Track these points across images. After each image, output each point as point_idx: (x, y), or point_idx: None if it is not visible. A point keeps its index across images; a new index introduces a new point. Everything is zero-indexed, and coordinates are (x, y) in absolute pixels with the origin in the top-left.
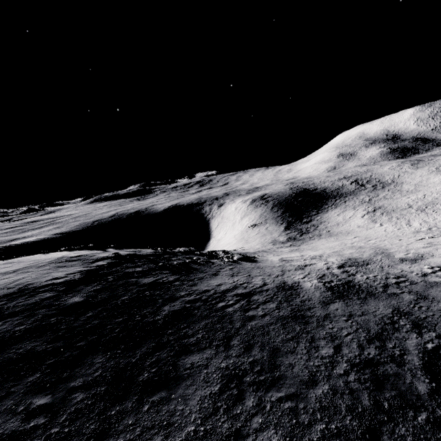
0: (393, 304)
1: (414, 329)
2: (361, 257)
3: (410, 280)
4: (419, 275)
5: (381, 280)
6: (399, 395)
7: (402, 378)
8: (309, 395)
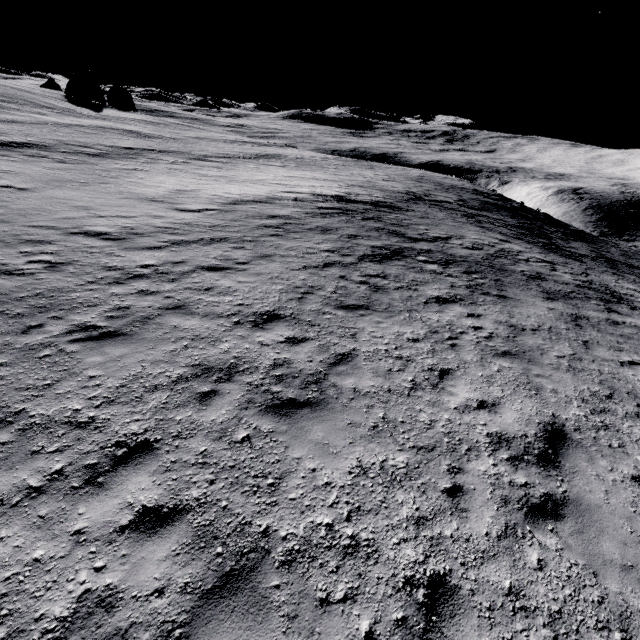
0: None
1: None
2: None
3: None
4: None
5: None
6: None
7: None
8: None
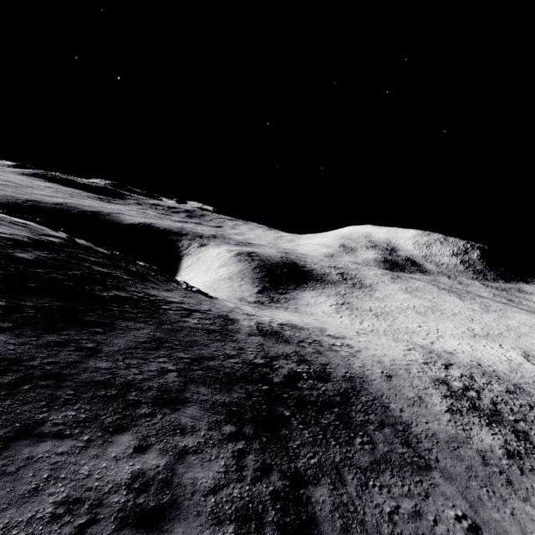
0: (297, 349)
1: (298, 362)
2: (303, 326)
3: (321, 344)
4: (330, 344)
5: (301, 338)
6: (260, 378)
7: (268, 374)
8: (204, 362)
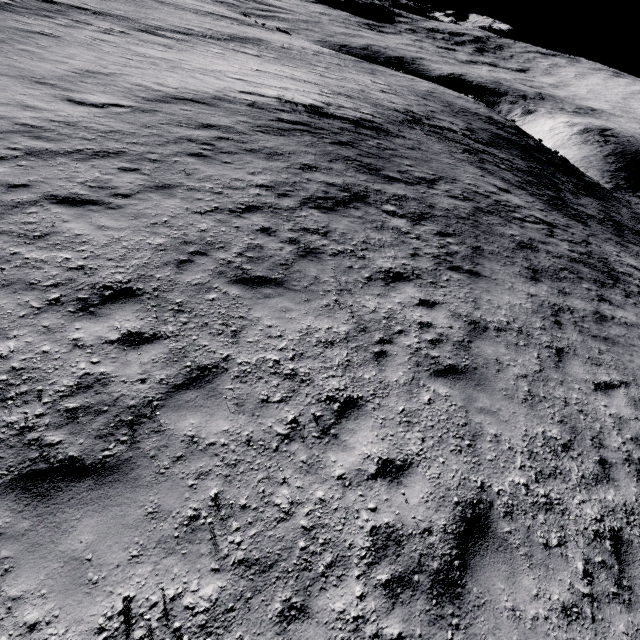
0: None
1: None
2: None
3: None
4: None
5: None
6: None
7: None
8: None
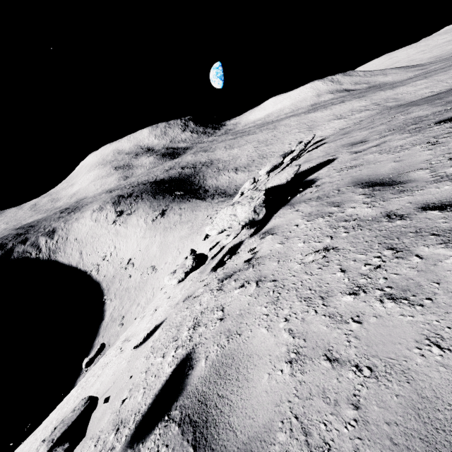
0: None
1: None
2: None
3: None
4: None
5: None
6: None
7: None
8: None
